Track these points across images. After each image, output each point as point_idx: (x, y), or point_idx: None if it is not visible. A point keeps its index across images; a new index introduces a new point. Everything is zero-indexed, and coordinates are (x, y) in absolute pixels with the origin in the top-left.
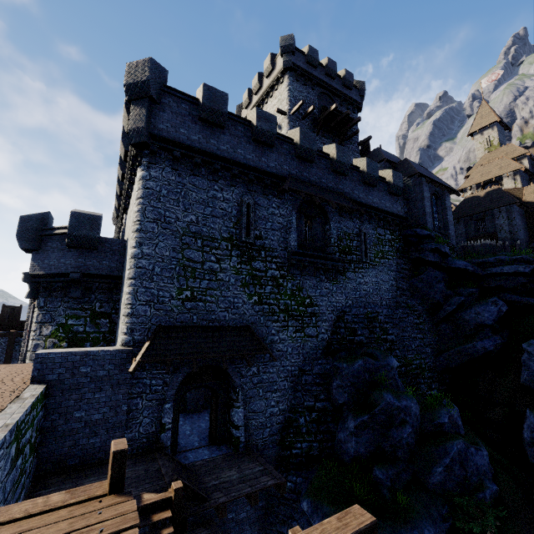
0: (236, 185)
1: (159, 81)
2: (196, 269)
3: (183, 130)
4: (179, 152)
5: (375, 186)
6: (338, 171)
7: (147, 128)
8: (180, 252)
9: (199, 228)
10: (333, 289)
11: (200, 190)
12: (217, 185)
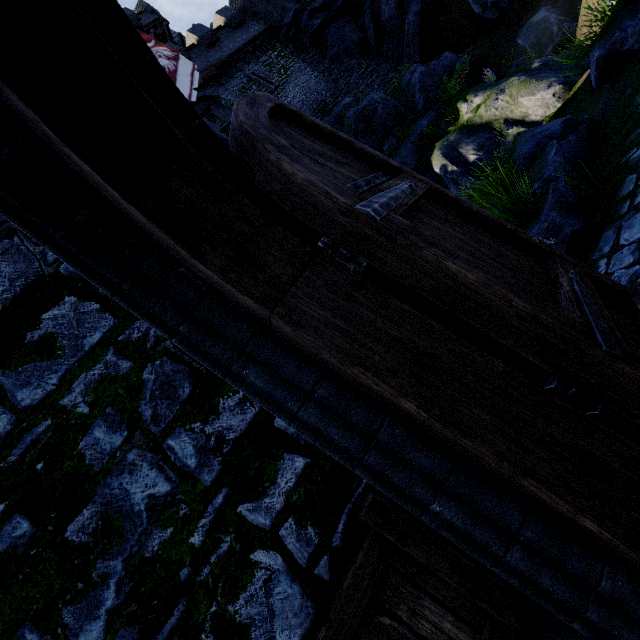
0: None
1: None
2: None
3: None
4: None
5: (218, 39)
6: None
7: None
8: None
9: None
10: None
11: None
12: None
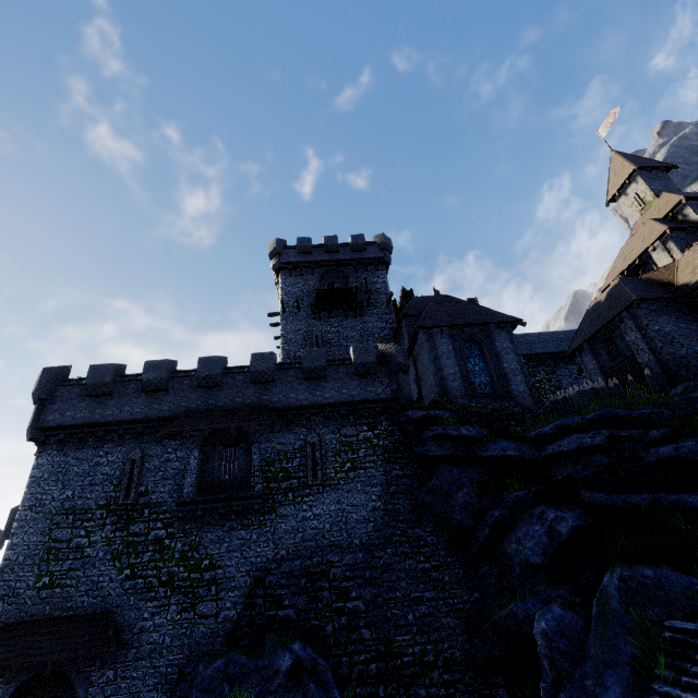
0: (125, 443)
1: (55, 380)
2: (61, 550)
3: (71, 412)
4: (63, 434)
5: (324, 377)
6: (257, 382)
7: (34, 426)
8: (49, 534)
9: (75, 502)
10: (252, 538)
11: (83, 462)
12: (103, 450)
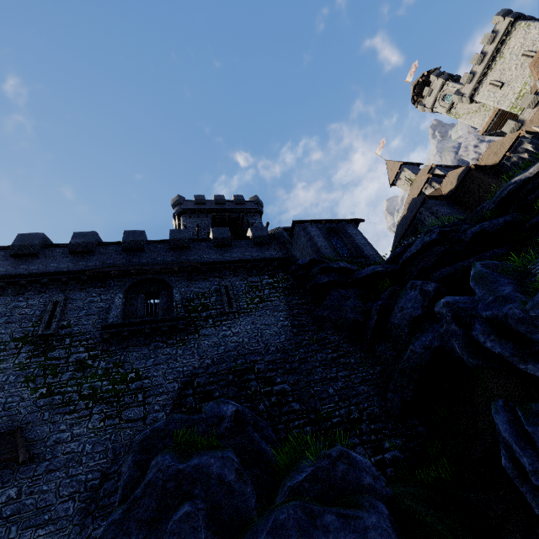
0: (48, 291)
1: None
2: None
3: None
4: None
5: (230, 245)
6: (176, 247)
7: None
8: None
9: None
10: (177, 353)
11: None
12: (23, 297)
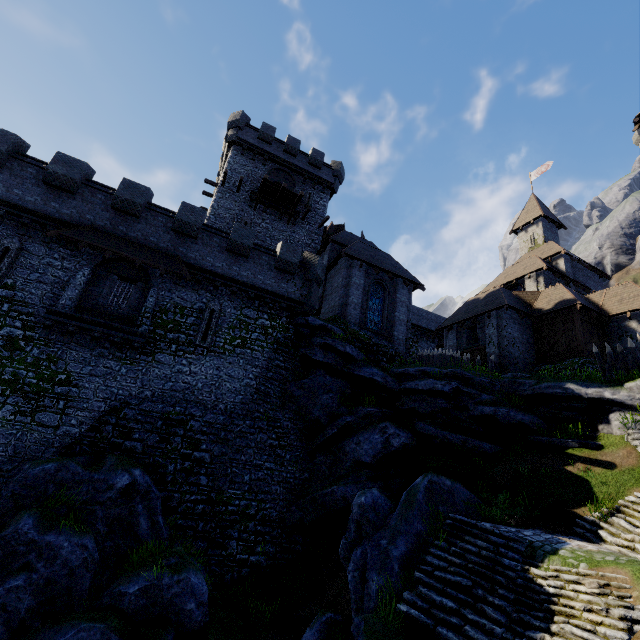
0: (2, 227)
1: None
2: None
3: None
4: None
5: (246, 256)
6: (179, 231)
7: None
8: None
9: None
10: (120, 371)
11: None
12: None
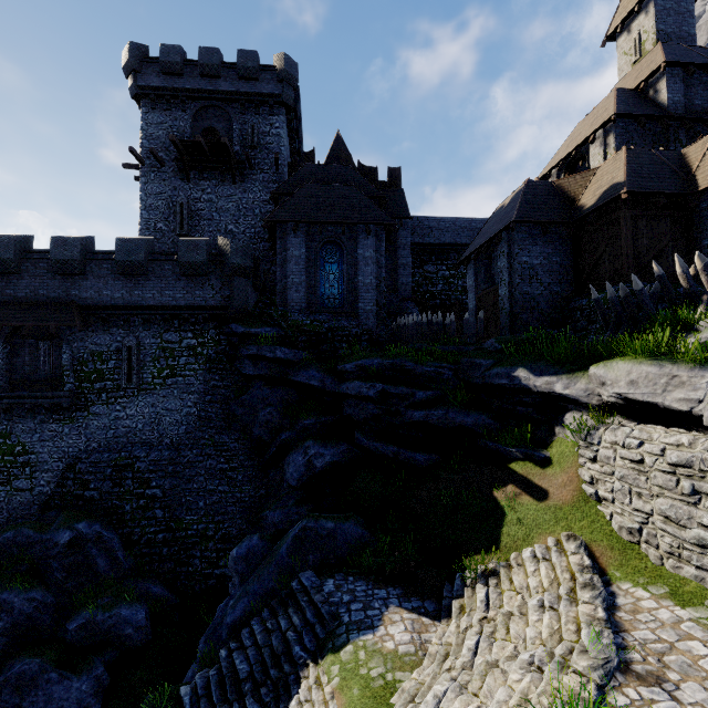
0: None
1: None
2: None
3: None
4: None
5: (144, 274)
6: (62, 273)
7: None
8: None
9: None
10: (64, 431)
11: None
12: None
